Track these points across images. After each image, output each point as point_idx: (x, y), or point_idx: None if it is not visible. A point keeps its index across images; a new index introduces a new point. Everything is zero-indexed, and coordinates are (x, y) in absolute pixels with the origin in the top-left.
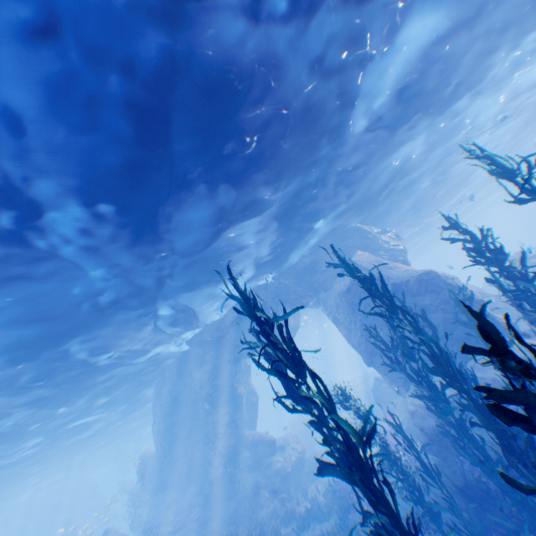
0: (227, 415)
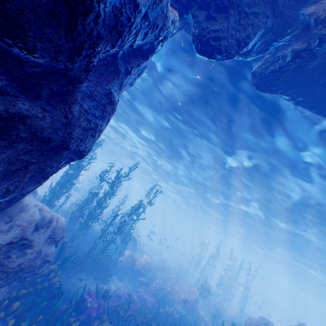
0: None
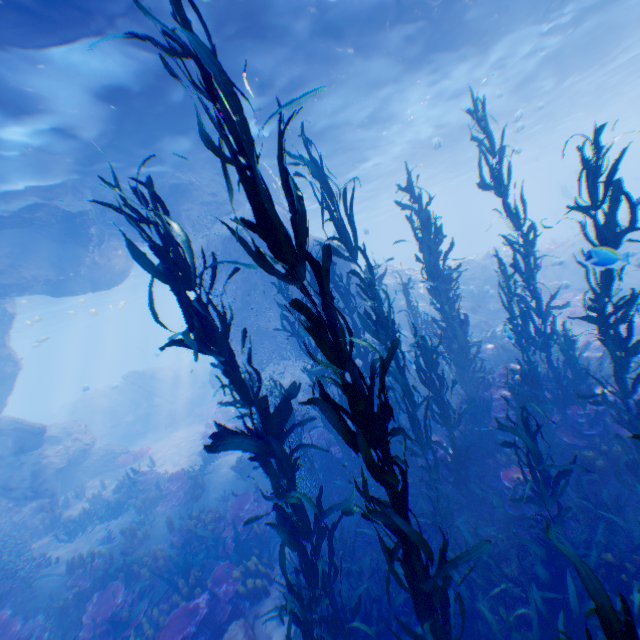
0: None
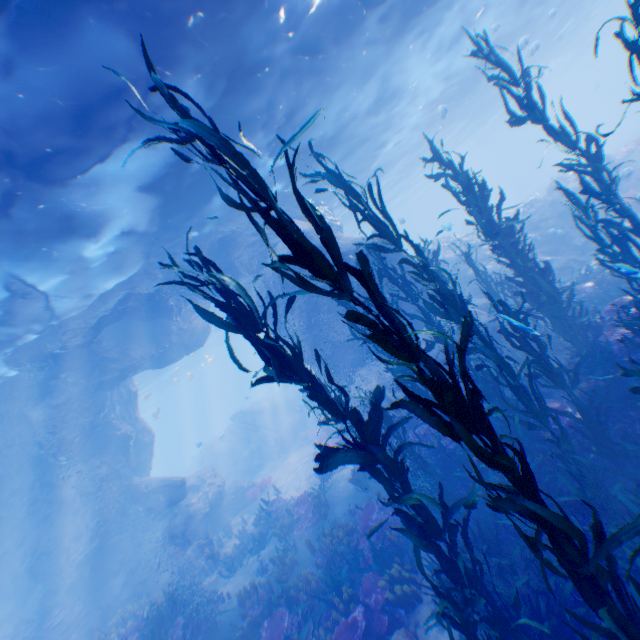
0: (103, 466)
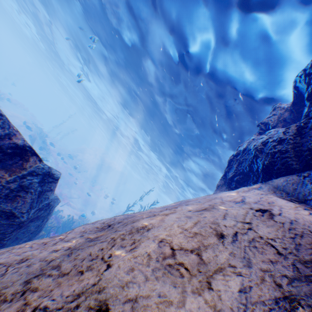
0: None
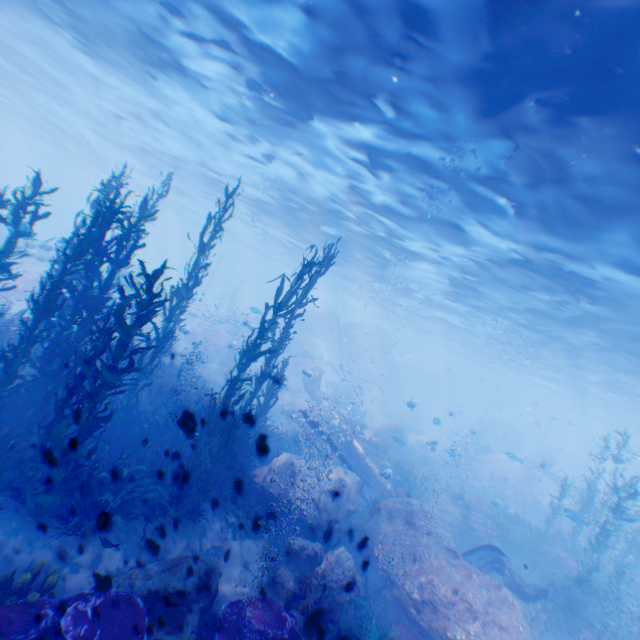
0: None
